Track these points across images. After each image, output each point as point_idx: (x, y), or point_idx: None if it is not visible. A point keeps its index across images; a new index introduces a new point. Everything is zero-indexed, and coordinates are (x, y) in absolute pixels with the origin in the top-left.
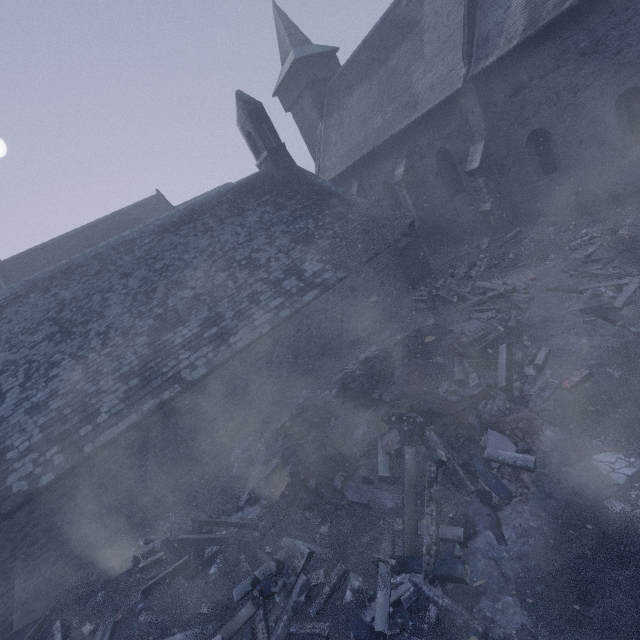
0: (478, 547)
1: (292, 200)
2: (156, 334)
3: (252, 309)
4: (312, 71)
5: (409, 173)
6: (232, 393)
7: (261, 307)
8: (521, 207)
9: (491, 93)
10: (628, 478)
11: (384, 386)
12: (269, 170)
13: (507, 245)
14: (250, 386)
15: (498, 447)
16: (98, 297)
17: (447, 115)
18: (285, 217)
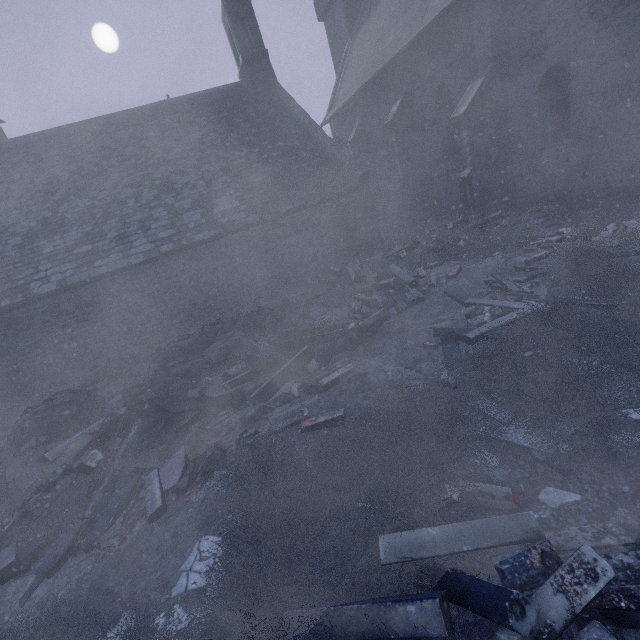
0: (6, 591)
1: (250, 122)
2: (31, 238)
3: (137, 235)
4: None
5: (404, 114)
6: (88, 320)
7: (147, 235)
8: (518, 183)
9: (509, 2)
10: (183, 592)
11: (195, 356)
12: (245, 83)
13: (478, 230)
14: (112, 318)
15: (168, 473)
16: (3, 187)
17: (453, 33)
18: (231, 140)
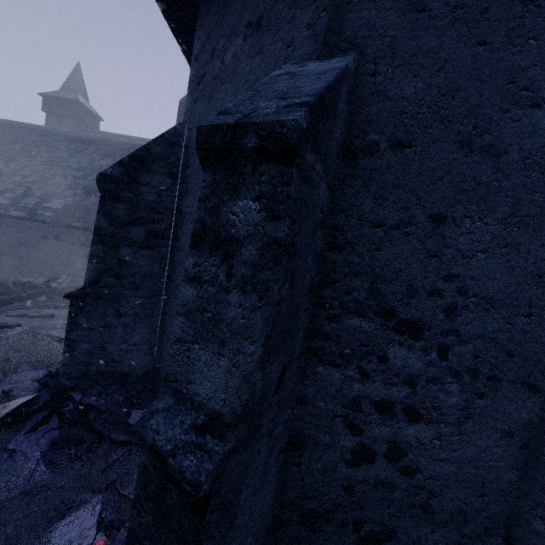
0: None
1: None
2: None
3: None
4: None
5: None
6: None
7: None
8: None
9: None
10: None
11: None
12: None
13: None
14: None
15: None
16: None
17: None
18: None
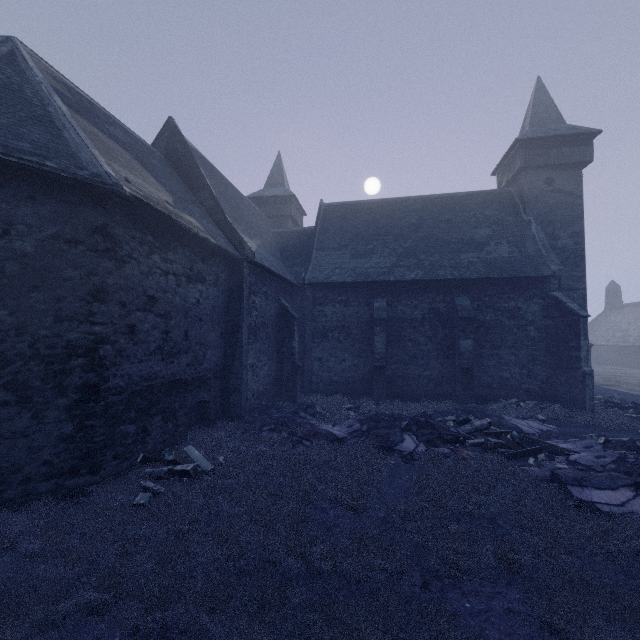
0: None
1: None
2: None
3: None
4: (259, 208)
5: None
6: None
7: None
8: None
9: None
10: None
11: None
12: None
13: None
14: None
15: None
16: None
17: None
18: None
